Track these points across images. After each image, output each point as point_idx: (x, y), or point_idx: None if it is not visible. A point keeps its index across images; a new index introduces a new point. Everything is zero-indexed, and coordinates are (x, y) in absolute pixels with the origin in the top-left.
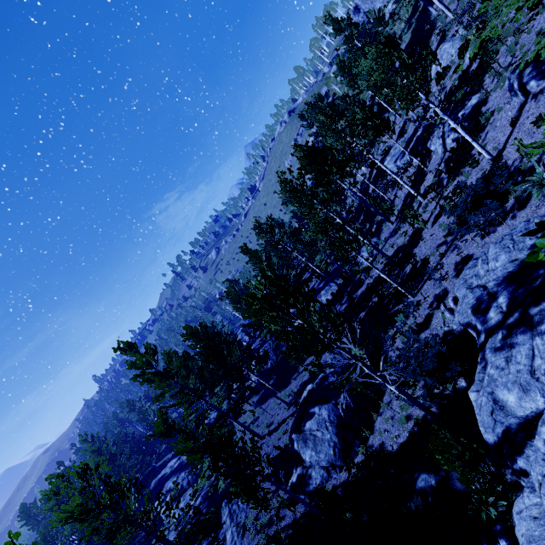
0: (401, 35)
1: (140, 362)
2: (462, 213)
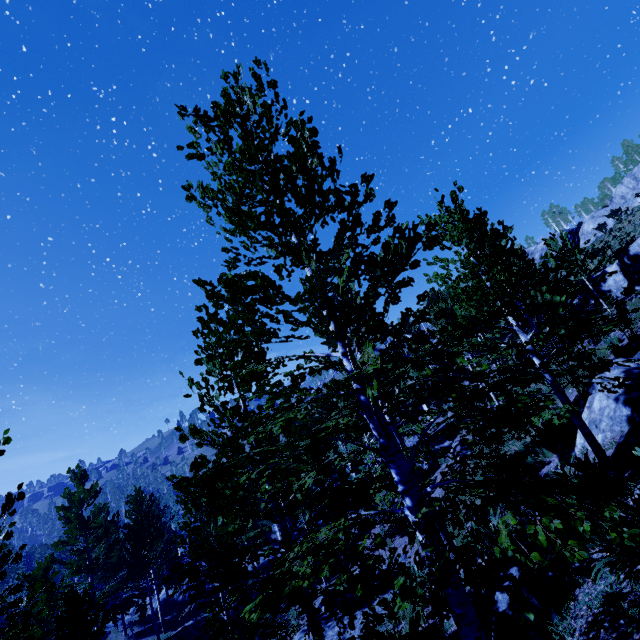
0: None
1: (77, 495)
2: (395, 527)
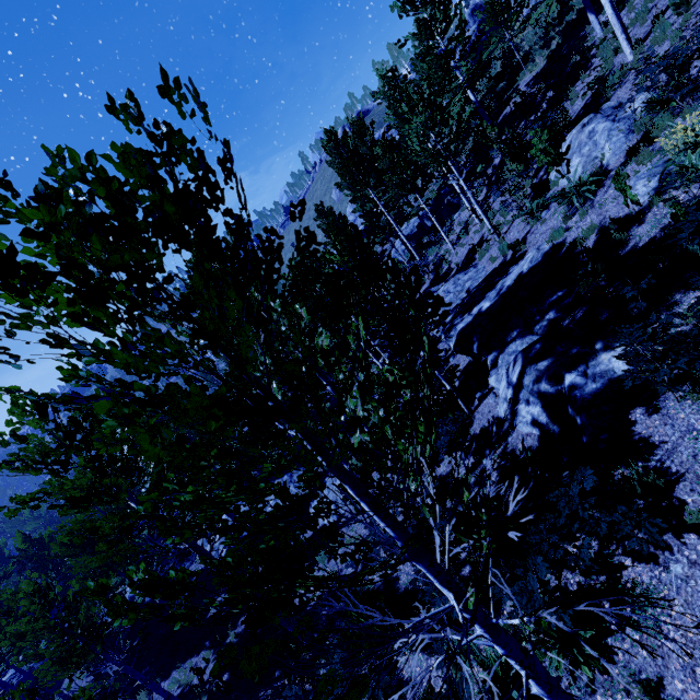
0: (530, 54)
1: None
2: None
